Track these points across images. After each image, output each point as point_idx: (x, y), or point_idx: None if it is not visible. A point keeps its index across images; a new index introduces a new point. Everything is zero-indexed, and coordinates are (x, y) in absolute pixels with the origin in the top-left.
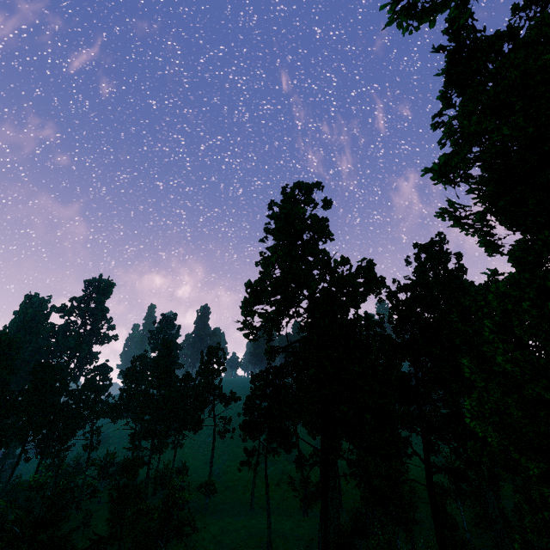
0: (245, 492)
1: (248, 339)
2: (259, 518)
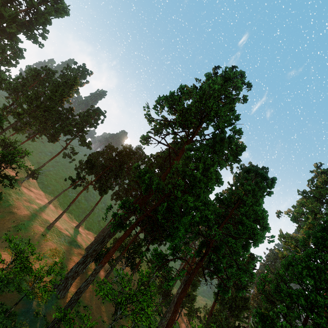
0: (51, 193)
1: (147, 118)
2: (51, 210)
